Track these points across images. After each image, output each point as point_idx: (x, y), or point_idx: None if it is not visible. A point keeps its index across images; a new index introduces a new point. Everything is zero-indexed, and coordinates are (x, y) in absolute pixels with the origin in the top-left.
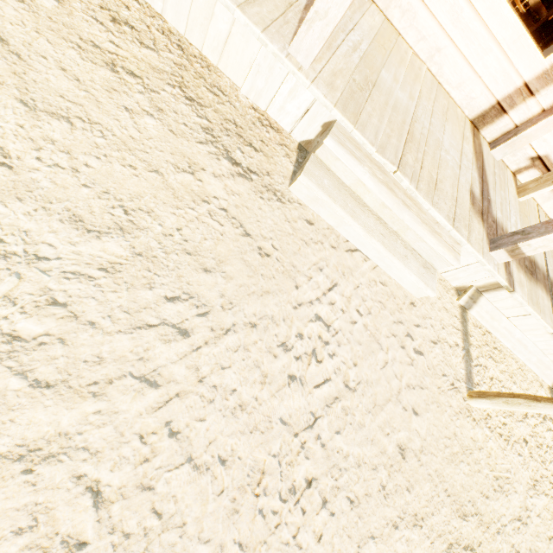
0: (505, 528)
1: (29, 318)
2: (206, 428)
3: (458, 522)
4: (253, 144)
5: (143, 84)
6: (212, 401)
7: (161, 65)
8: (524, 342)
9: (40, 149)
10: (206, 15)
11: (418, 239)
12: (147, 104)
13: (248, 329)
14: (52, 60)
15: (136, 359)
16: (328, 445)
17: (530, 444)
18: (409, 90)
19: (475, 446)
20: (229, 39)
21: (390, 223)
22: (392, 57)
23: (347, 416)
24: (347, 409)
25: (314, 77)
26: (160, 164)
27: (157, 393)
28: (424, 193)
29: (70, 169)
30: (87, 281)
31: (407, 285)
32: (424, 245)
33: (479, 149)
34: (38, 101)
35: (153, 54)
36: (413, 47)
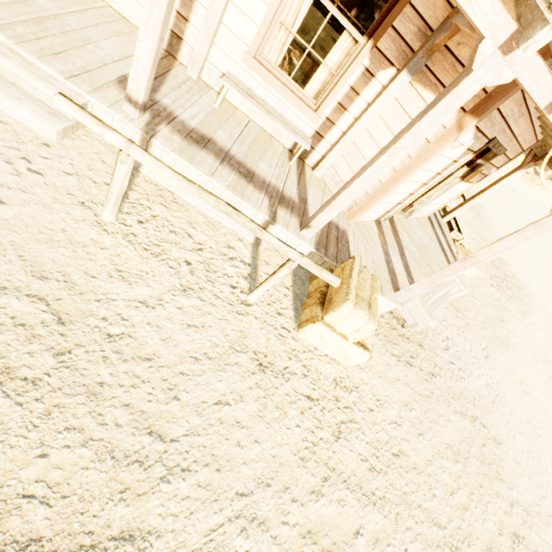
0: (113, 301)
1: None
2: None
3: (29, 279)
4: None
5: None
6: None
7: None
8: None
9: None
10: None
11: (33, 87)
12: None
13: None
14: None
15: None
16: None
17: (195, 266)
18: (62, 5)
19: (96, 245)
20: None
21: (4, 75)
22: None
23: None
24: None
25: None
26: None
27: None
28: (29, 50)
29: None
30: None
31: (37, 129)
32: (41, 93)
33: (166, 66)
34: None
35: None
36: None
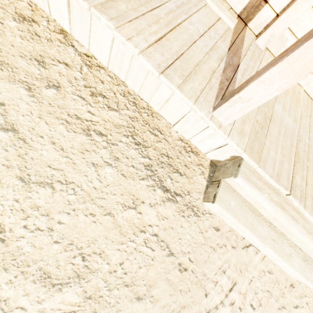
0: None
1: None
2: None
3: None
4: (179, 170)
5: (106, 140)
6: None
7: (120, 121)
8: None
9: (27, 217)
10: (154, 87)
11: (302, 242)
12: (108, 156)
13: None
14: (46, 138)
15: None
16: None
17: None
18: (293, 114)
19: None
20: (168, 101)
21: (278, 227)
22: None
23: None
24: None
25: (230, 129)
26: (112, 206)
27: None
28: (310, 209)
29: (47, 229)
30: None
31: (288, 271)
32: (306, 246)
33: None
34: (32, 175)
35: (116, 114)
36: None
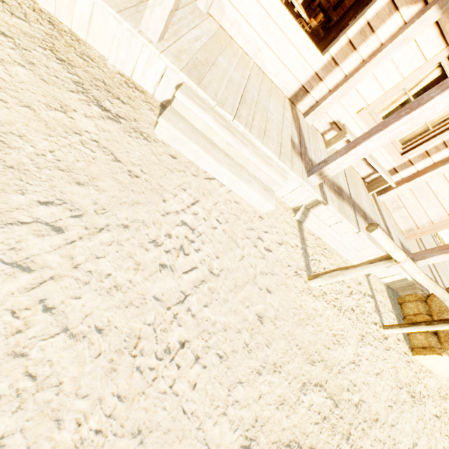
0: (344, 369)
1: None
2: (82, 304)
3: (308, 367)
4: (121, 99)
5: (14, 42)
6: (87, 283)
7: (32, 32)
8: (344, 243)
9: None
10: None
11: (257, 169)
12: (18, 58)
13: (121, 229)
14: None
15: (8, 249)
16: (198, 315)
17: (356, 312)
18: (241, 72)
19: (317, 314)
20: (92, 19)
21: (235, 158)
22: (227, 51)
23: (213, 294)
24: (213, 289)
25: (163, 50)
26: (32, 102)
27: (30, 276)
28: (256, 135)
29: None
30: None
31: (255, 204)
32: (262, 173)
33: (296, 116)
34: None
35: (24, 24)
36: (243, 48)
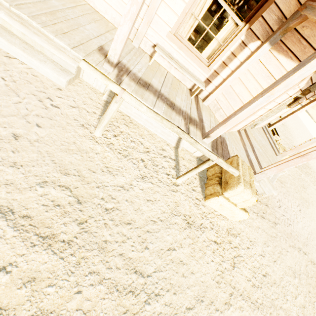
0: (105, 187)
1: None
2: None
3: (59, 175)
4: None
5: None
6: None
7: None
8: (150, 121)
9: None
10: None
11: (52, 54)
12: None
13: None
14: None
15: None
16: None
17: (146, 162)
18: (63, 3)
19: (93, 151)
20: None
21: (35, 46)
22: None
23: None
24: None
25: None
26: None
27: None
28: (50, 31)
29: None
30: None
31: (54, 79)
32: (57, 57)
33: None
34: None
35: None
36: None
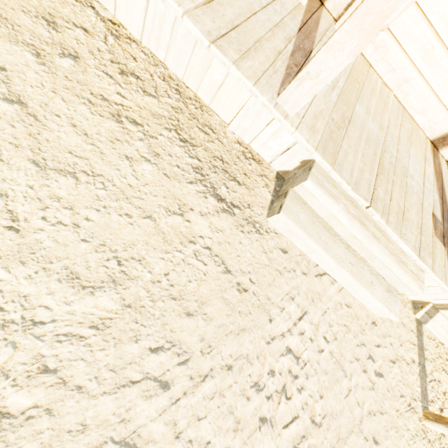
0: None
1: (20, 390)
2: None
3: None
4: (237, 178)
5: (143, 131)
6: None
7: (160, 110)
8: None
9: (46, 207)
10: (203, 67)
11: (384, 267)
12: (145, 151)
13: (224, 372)
14: (64, 118)
15: (118, 422)
16: None
17: None
18: (379, 120)
19: None
20: (222, 86)
21: (358, 250)
22: (365, 89)
23: None
24: (313, 447)
25: (298, 123)
26: (153, 209)
27: None
28: (393, 225)
29: (71, 225)
30: (78, 341)
31: (370, 306)
32: (390, 272)
33: (438, 168)
34: (48, 159)
35: (154, 101)
36: (382, 77)
